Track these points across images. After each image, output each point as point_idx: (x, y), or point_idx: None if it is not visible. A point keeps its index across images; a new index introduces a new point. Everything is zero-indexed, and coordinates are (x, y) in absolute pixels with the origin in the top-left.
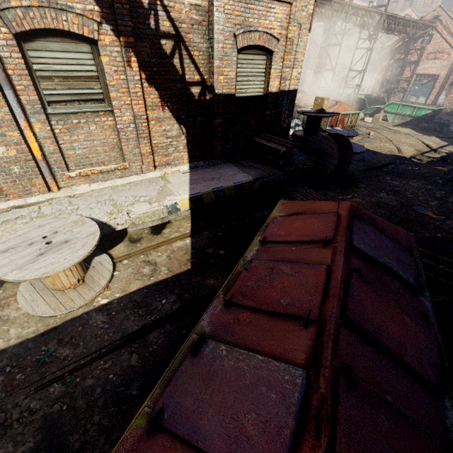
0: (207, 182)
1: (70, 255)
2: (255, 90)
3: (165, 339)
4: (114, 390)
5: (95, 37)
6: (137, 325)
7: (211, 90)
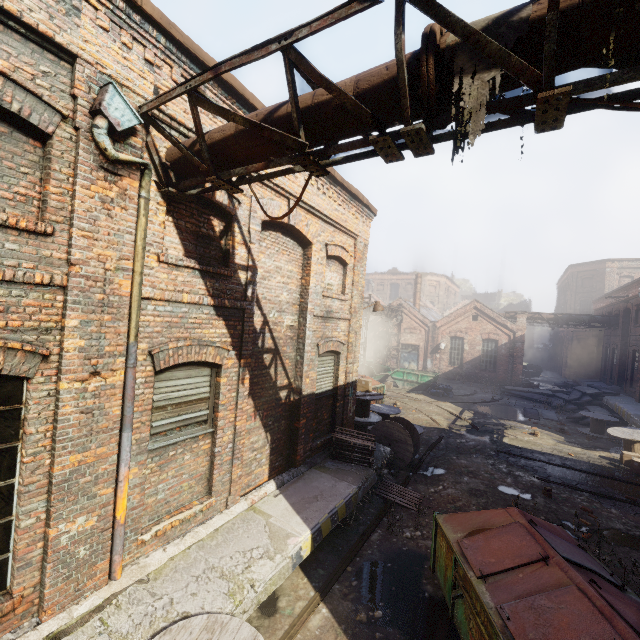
0: (314, 504)
1: None
2: (327, 385)
3: None
4: None
5: (223, 363)
6: None
7: (297, 391)
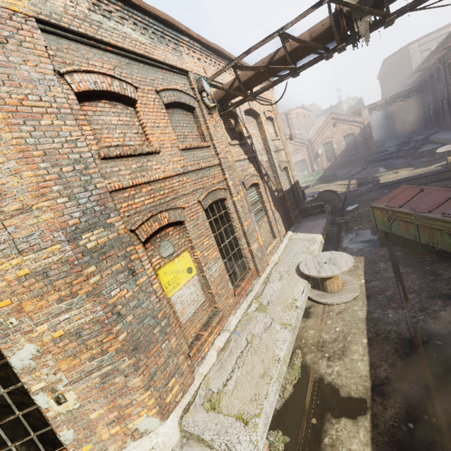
0: (314, 229)
1: (343, 257)
2: (288, 186)
3: (408, 268)
4: (426, 282)
5: (259, 182)
6: (390, 273)
7: (280, 191)
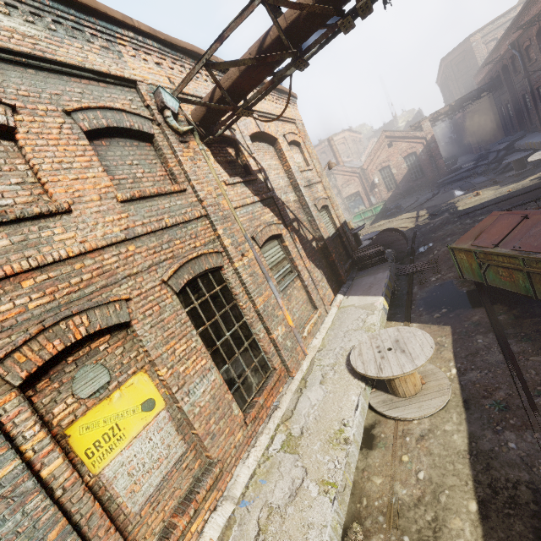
0: (372, 288)
1: (417, 338)
2: (332, 230)
3: (524, 343)
4: None
5: (282, 233)
6: (497, 355)
7: (320, 239)
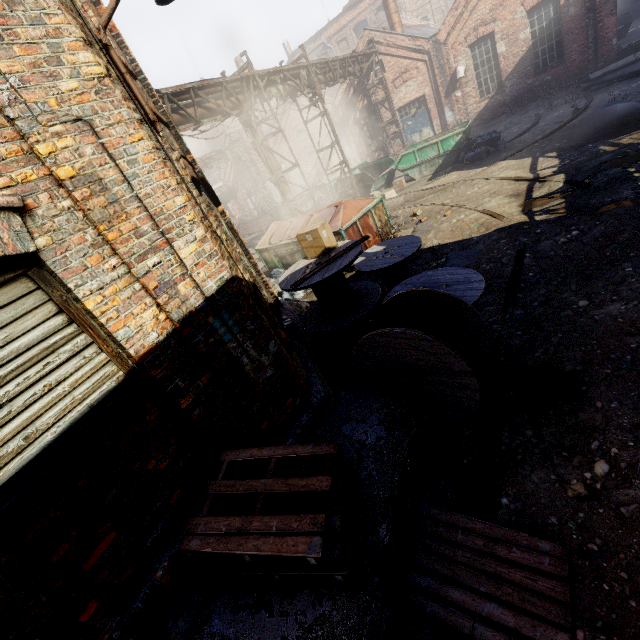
0: None
1: None
2: (80, 392)
3: None
4: None
5: None
6: None
7: None
